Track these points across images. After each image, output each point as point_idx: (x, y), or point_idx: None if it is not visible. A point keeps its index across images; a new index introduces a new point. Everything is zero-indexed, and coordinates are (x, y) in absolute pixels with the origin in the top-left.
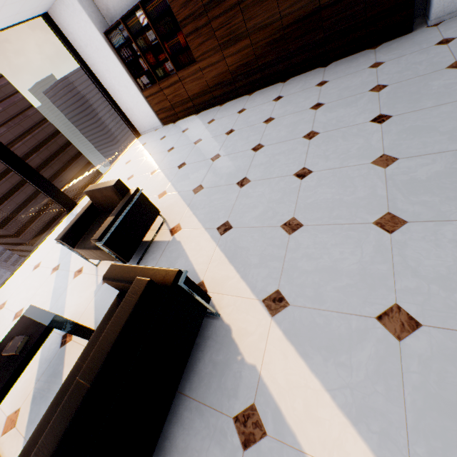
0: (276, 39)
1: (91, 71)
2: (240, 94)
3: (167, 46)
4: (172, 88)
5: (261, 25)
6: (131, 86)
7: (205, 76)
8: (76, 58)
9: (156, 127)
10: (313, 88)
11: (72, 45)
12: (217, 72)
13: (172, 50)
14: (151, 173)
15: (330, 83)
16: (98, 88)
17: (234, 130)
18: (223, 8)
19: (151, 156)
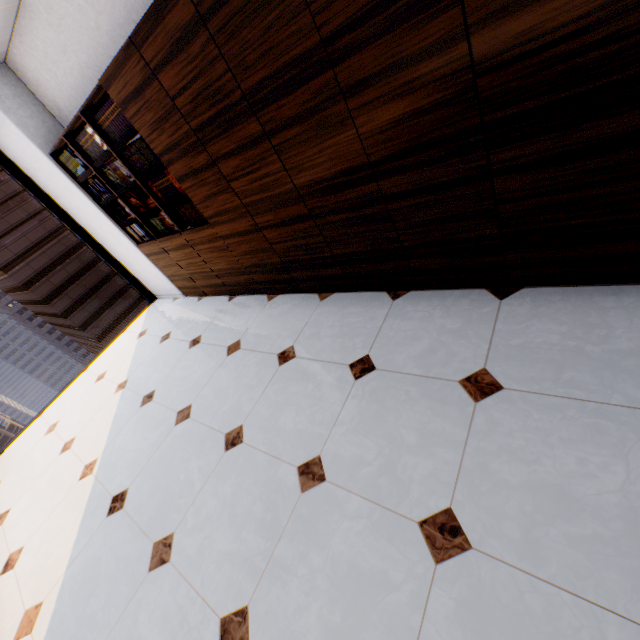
0: (368, 216)
1: (56, 205)
2: (303, 289)
3: (155, 187)
4: (181, 252)
5: (328, 183)
6: (118, 234)
7: (231, 248)
8: (25, 186)
9: (174, 294)
10: (451, 392)
11: (16, 165)
12: (251, 246)
13: (165, 194)
14: (83, 470)
15: (505, 402)
16: (72, 230)
17: (242, 438)
18: (236, 140)
19: (122, 392)
